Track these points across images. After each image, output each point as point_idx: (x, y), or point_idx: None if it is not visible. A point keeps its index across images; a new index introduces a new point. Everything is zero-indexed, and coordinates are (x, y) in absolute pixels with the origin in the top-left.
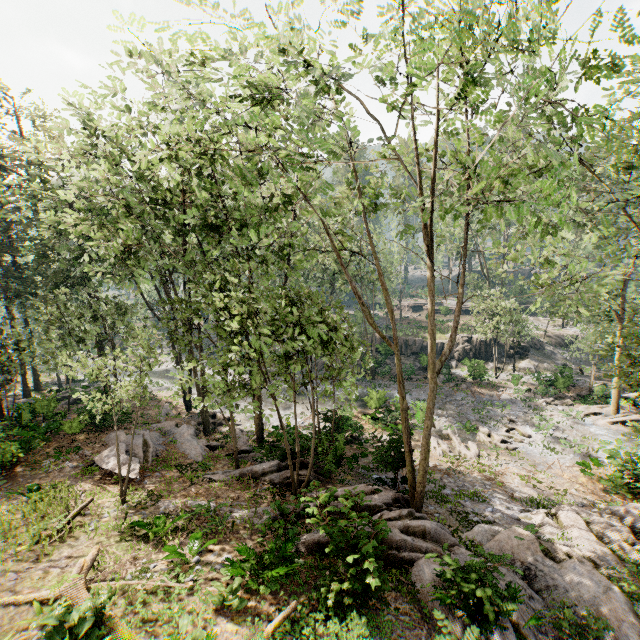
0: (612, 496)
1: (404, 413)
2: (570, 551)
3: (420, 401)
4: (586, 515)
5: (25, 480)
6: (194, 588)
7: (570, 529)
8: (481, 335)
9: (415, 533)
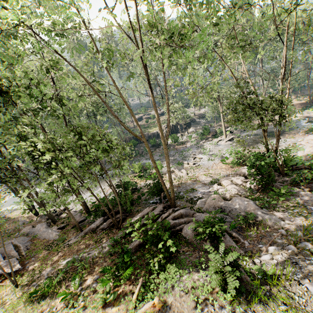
0: (234, 168)
1: (156, 169)
2: (231, 194)
3: (156, 161)
4: (230, 179)
5: None
6: (86, 305)
7: (227, 186)
8: (172, 123)
9: (178, 217)
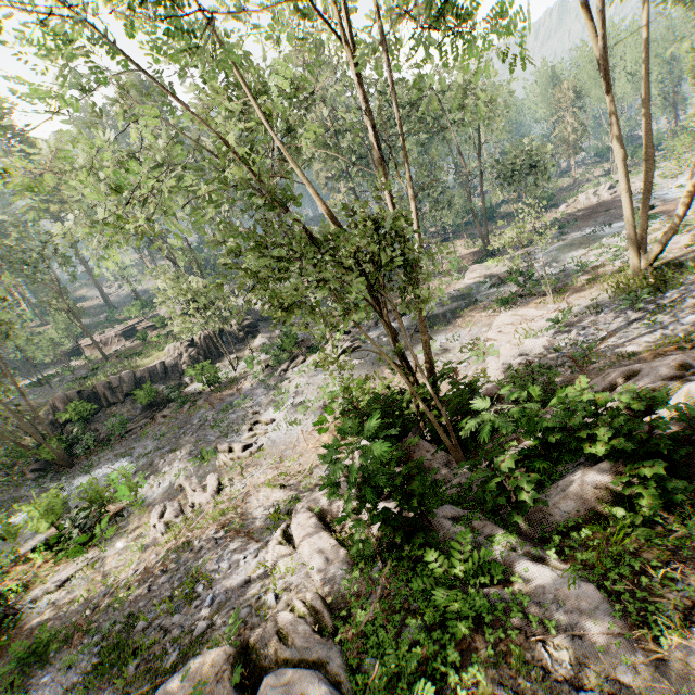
0: (350, 439)
1: None
2: (284, 621)
3: (145, 457)
4: (318, 501)
5: None
6: None
7: (302, 545)
8: (188, 332)
9: None
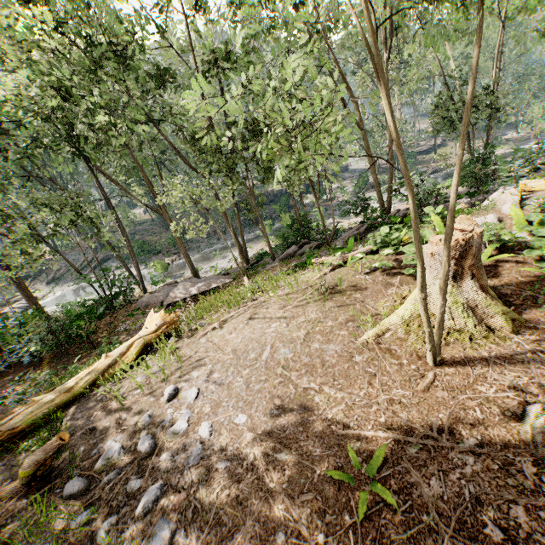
0: None
1: (374, 167)
2: None
3: None
4: None
5: (128, 337)
6: None
7: None
8: None
9: None
